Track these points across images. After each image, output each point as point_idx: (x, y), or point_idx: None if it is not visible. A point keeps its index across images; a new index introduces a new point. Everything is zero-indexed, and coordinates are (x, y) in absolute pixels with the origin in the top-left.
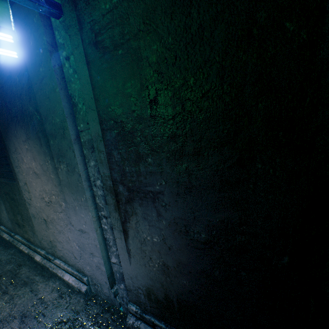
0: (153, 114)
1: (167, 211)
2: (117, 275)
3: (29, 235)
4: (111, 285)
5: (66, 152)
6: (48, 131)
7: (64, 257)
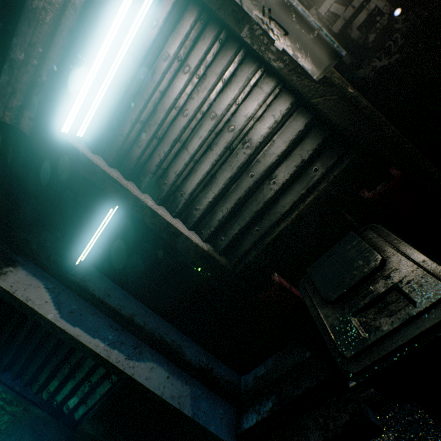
0: None
1: None
2: None
3: None
4: None
5: None
6: None
7: None
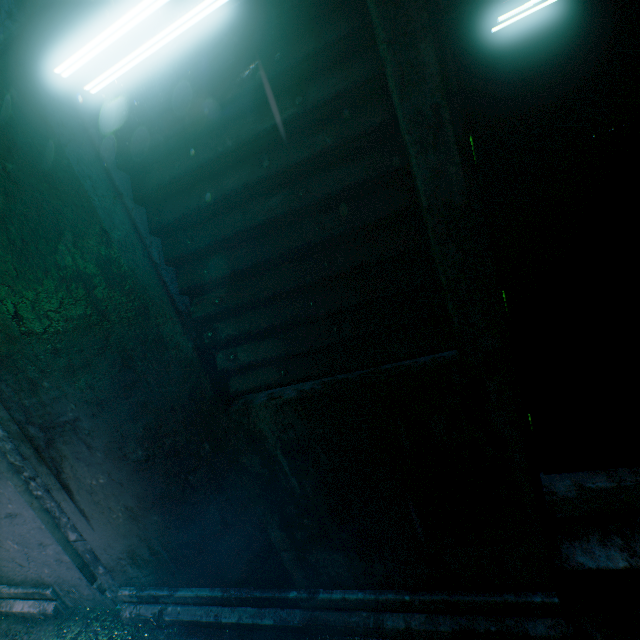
0: (24, 331)
1: (95, 439)
2: (89, 557)
3: None
4: (92, 578)
5: None
6: None
7: (4, 576)
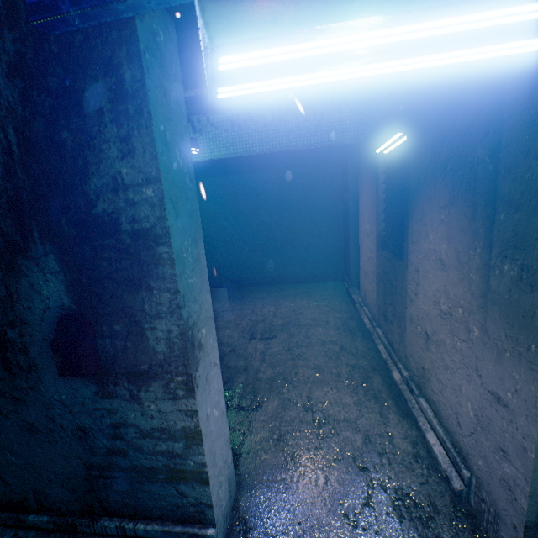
0: None
1: None
2: None
3: (392, 338)
4: None
5: (532, 242)
6: (500, 195)
7: (435, 405)
